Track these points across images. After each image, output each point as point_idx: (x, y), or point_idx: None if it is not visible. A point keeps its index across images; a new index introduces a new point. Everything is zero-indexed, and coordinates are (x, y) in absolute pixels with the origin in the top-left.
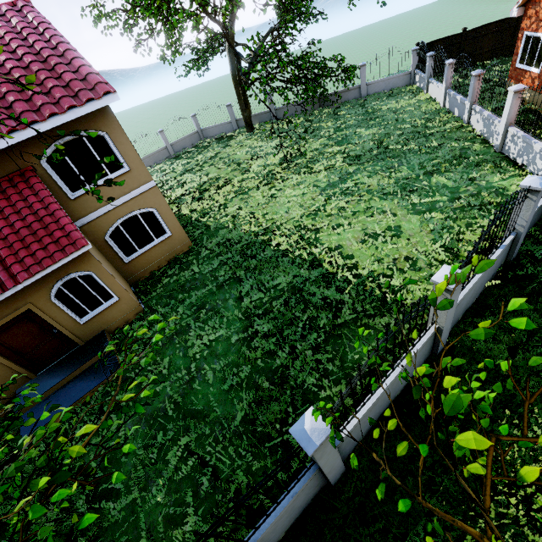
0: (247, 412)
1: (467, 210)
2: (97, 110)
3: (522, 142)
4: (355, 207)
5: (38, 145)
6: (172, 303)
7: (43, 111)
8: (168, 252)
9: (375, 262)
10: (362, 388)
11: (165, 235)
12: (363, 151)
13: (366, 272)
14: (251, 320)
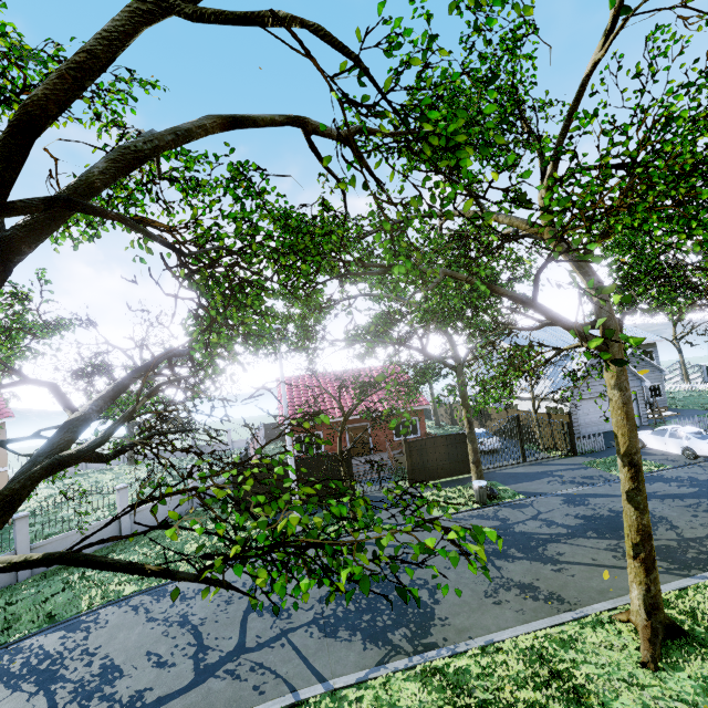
0: None
1: None
2: None
3: None
4: None
5: None
6: None
7: None
8: None
9: None
10: None
11: None
12: None
13: None
14: None
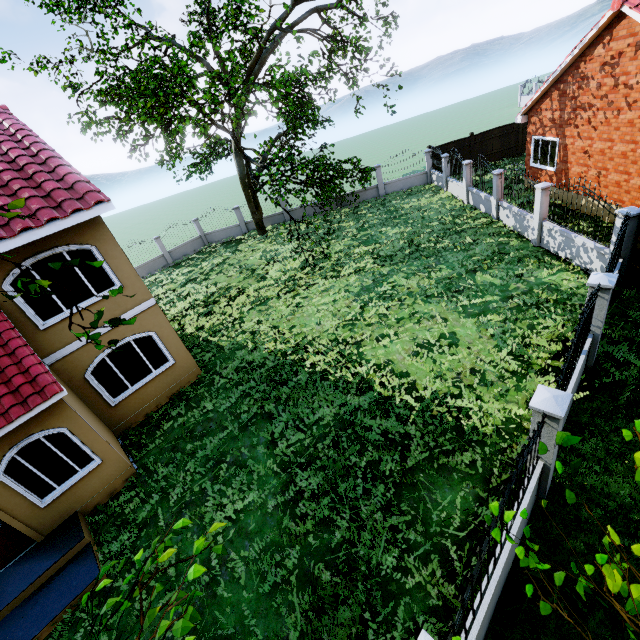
0: (304, 628)
1: (525, 310)
2: (85, 221)
3: (561, 236)
4: (398, 313)
5: (1, 265)
6: (178, 458)
7: (13, 225)
8: (170, 386)
9: (436, 378)
10: (460, 562)
11: (167, 363)
12: (394, 250)
13: (429, 393)
14: (292, 473)
